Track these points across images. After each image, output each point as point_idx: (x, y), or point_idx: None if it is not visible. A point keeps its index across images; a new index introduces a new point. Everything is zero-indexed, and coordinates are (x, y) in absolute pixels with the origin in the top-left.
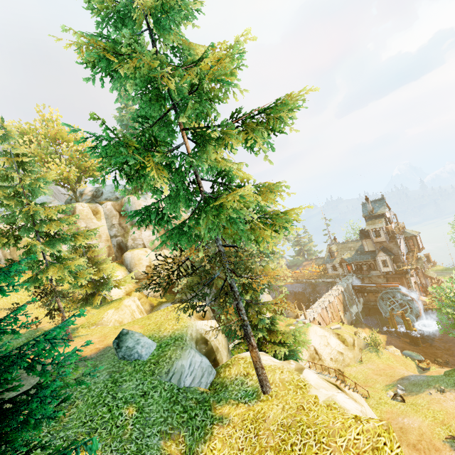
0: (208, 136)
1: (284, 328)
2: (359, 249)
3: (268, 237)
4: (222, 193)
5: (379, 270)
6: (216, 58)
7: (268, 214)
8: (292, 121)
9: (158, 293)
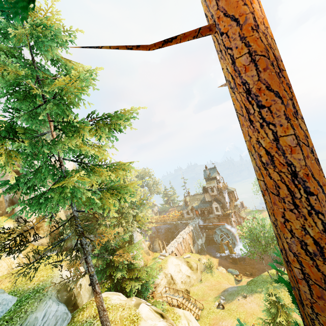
0: (75, 127)
1: (151, 261)
2: (202, 200)
3: (111, 204)
4: (68, 174)
5: (214, 214)
6: (68, 79)
7: (114, 186)
8: (129, 125)
9: (46, 242)
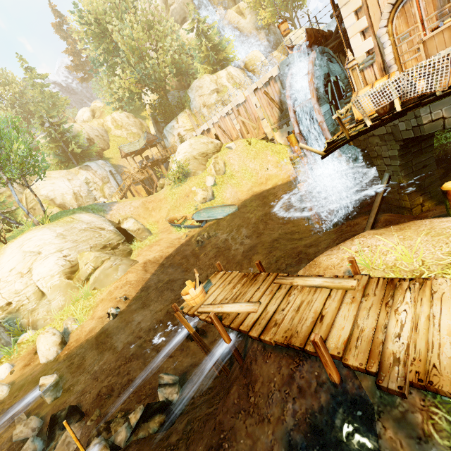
0: None
1: None
2: None
3: None
4: None
5: None
6: None
7: None
8: None
9: None
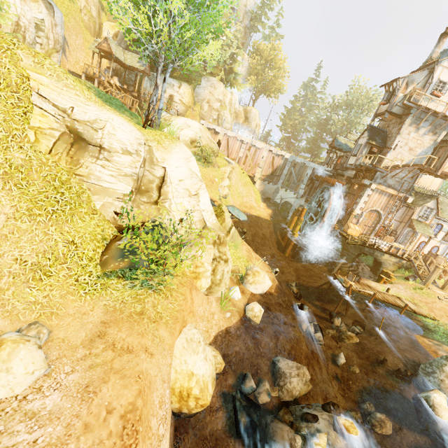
0: None
1: None
2: None
3: None
4: None
5: (346, 161)
6: None
7: None
8: None
9: None
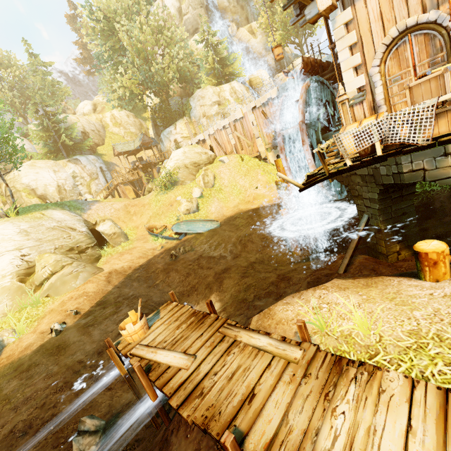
0: None
1: None
2: None
3: None
4: None
5: None
6: None
7: None
8: None
9: None
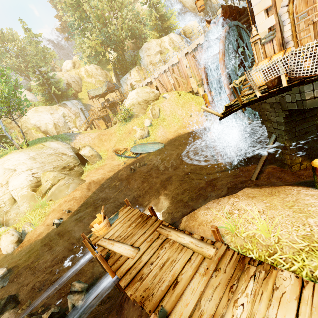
0: None
1: None
2: None
3: None
4: None
5: None
6: None
7: None
8: None
9: None
